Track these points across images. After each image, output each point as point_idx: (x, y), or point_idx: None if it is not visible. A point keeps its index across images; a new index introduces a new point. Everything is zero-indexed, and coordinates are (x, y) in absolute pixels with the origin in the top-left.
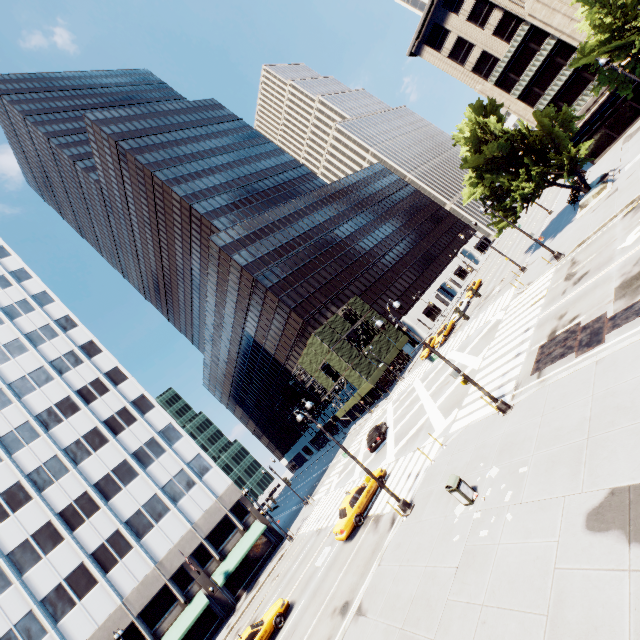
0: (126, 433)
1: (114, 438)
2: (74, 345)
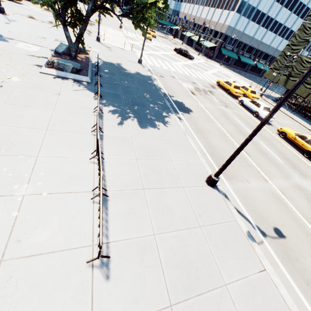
0: None
1: None
2: None
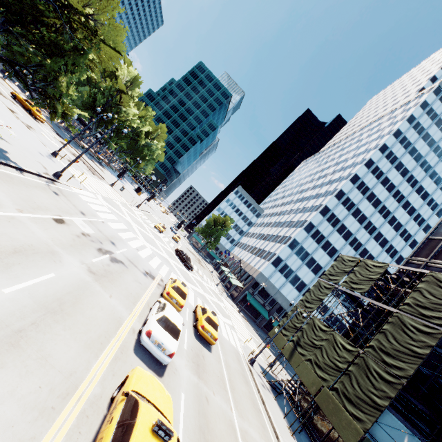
0: (292, 229)
1: (290, 227)
2: (334, 187)
